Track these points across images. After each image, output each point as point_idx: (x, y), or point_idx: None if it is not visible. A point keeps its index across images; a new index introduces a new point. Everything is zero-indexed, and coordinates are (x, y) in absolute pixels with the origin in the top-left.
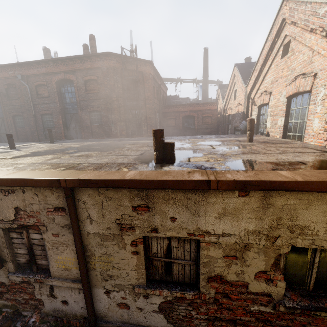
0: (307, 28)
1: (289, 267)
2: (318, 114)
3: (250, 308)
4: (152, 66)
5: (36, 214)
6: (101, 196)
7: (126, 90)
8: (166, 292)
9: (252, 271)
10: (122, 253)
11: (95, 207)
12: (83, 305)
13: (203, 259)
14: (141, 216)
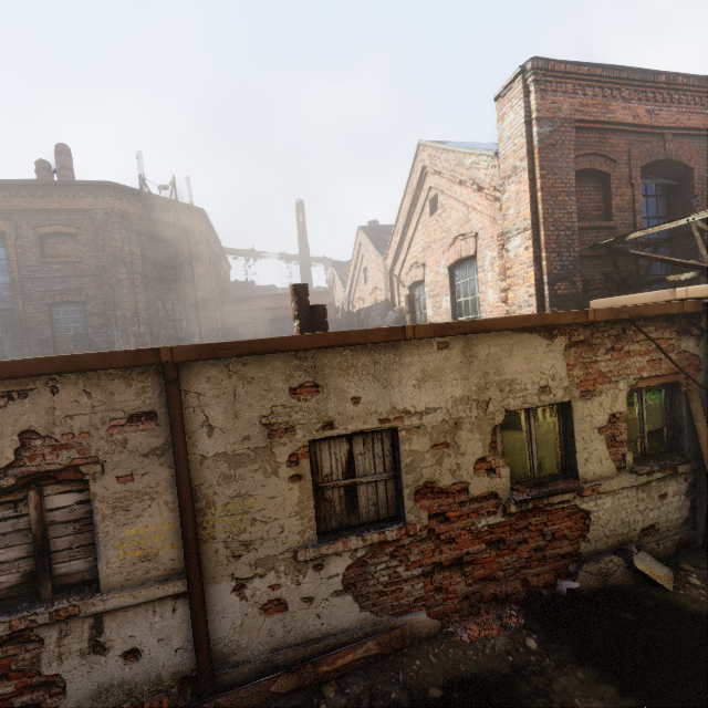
0: (456, 180)
1: (509, 452)
2: (490, 283)
3: (477, 527)
4: (205, 218)
5: (78, 440)
6: (233, 379)
7: (152, 259)
8: (355, 540)
9: (470, 462)
10: (271, 484)
11: (220, 401)
12: (180, 643)
13: (405, 459)
14: (305, 405)
